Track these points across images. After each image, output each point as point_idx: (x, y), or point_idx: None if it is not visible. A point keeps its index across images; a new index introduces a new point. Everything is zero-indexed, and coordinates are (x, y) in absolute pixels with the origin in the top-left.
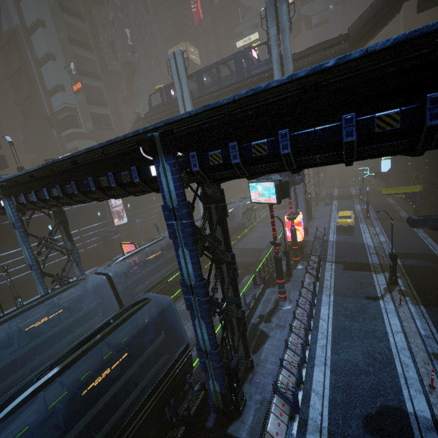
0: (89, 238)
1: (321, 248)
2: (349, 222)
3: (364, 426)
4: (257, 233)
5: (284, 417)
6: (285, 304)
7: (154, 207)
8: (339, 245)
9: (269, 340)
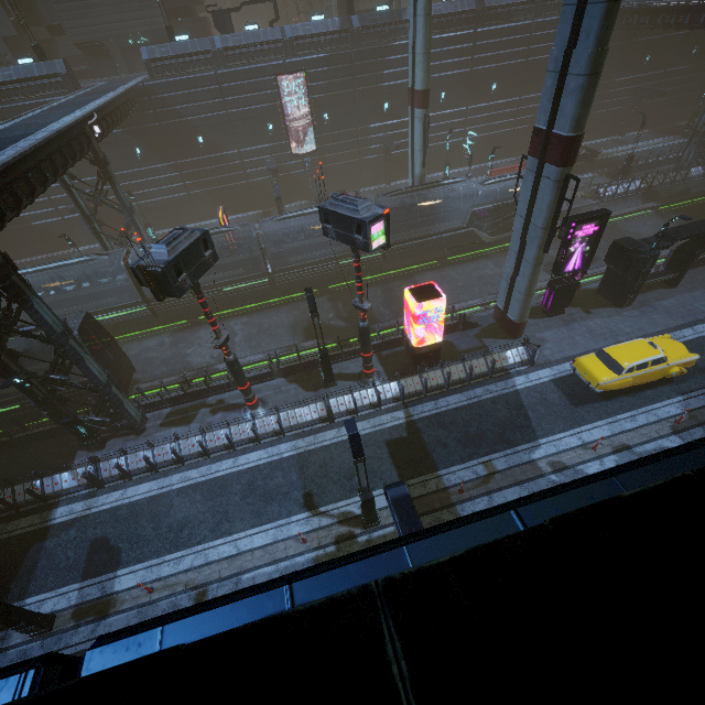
0: (252, 166)
1: (424, 384)
2: (593, 379)
3: (97, 538)
4: (499, 266)
5: (83, 480)
6: (248, 412)
7: (380, 126)
8: (496, 403)
9: (183, 428)
